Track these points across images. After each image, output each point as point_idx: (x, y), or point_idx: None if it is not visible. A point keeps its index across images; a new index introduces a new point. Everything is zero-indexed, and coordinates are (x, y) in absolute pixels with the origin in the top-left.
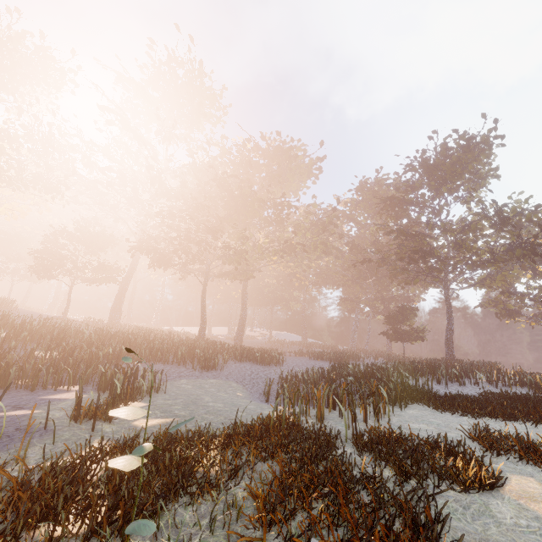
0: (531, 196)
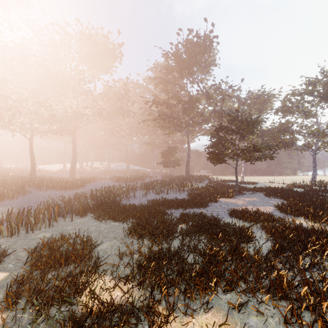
0: (221, 80)
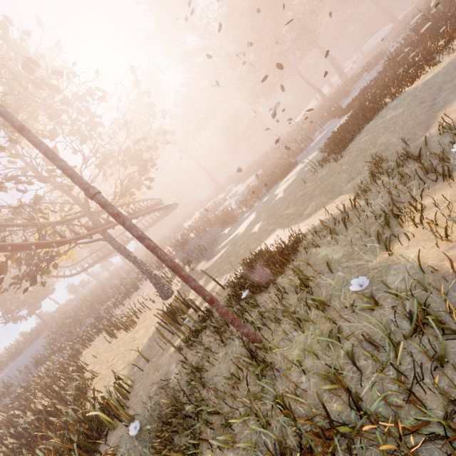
0: None
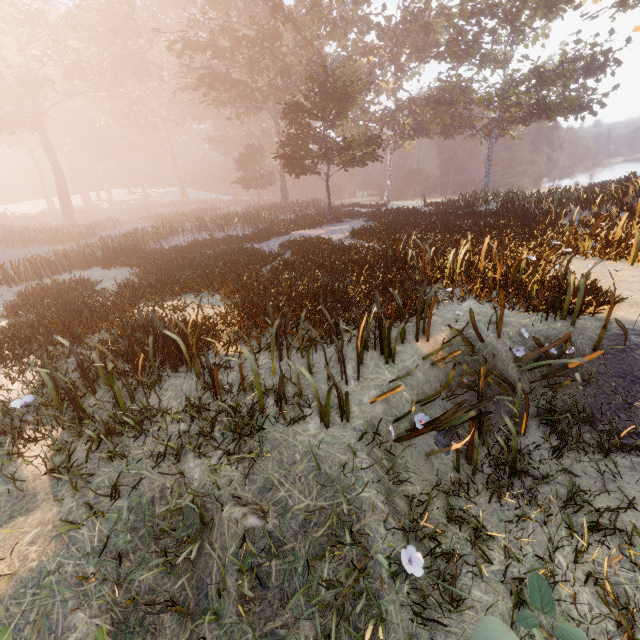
0: None
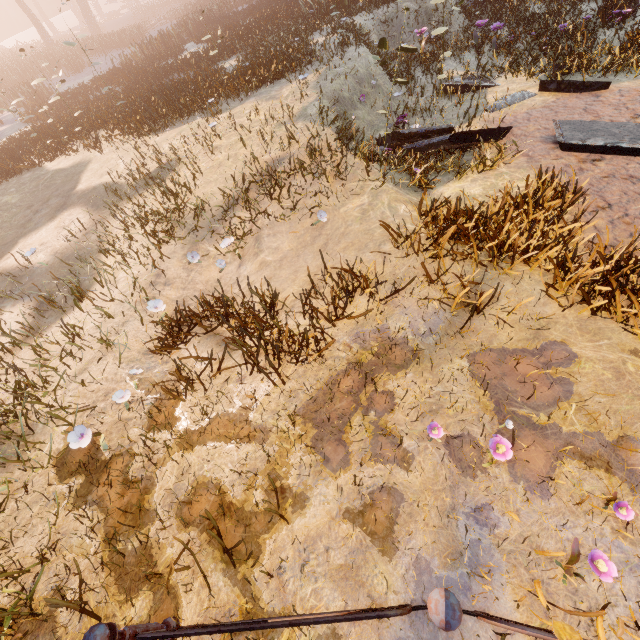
0: None
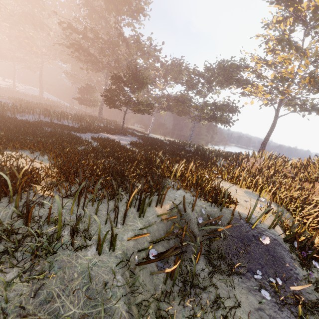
0: (140, 33)
